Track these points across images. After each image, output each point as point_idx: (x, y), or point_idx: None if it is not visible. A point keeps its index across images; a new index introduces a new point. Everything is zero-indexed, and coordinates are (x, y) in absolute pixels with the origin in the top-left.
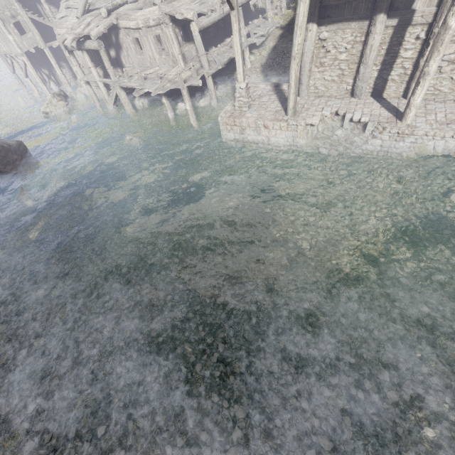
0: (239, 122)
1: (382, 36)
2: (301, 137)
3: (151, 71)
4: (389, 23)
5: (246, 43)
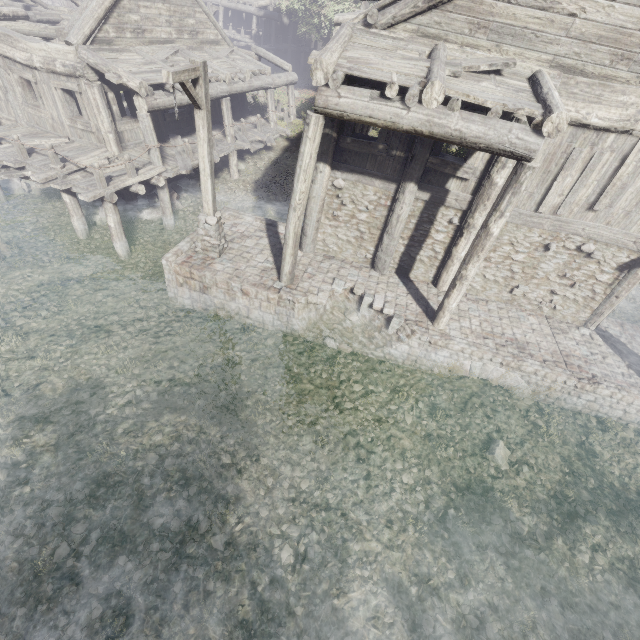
0: (199, 276)
1: (412, 207)
2: (300, 318)
3: (51, 142)
4: (420, 195)
5: (233, 145)
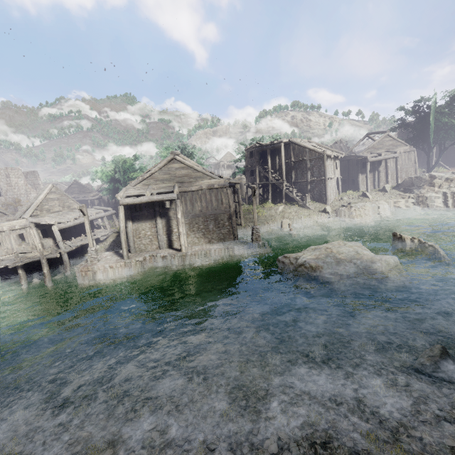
0: (91, 268)
1: (162, 224)
2: (135, 269)
3: (8, 256)
4: (163, 220)
5: (93, 237)
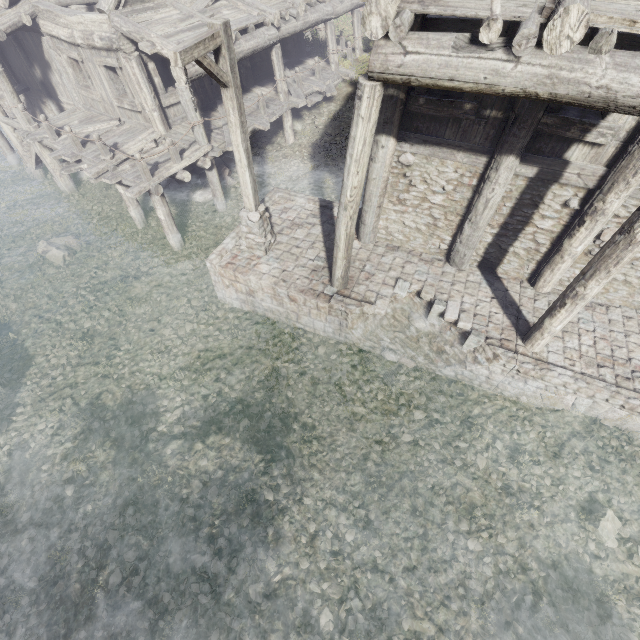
0: (244, 279)
1: (508, 187)
2: (355, 327)
3: (103, 126)
4: (522, 170)
5: (286, 104)
